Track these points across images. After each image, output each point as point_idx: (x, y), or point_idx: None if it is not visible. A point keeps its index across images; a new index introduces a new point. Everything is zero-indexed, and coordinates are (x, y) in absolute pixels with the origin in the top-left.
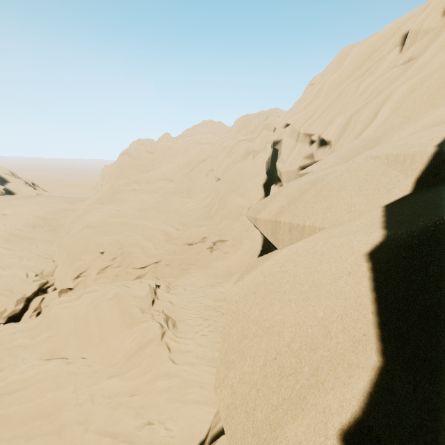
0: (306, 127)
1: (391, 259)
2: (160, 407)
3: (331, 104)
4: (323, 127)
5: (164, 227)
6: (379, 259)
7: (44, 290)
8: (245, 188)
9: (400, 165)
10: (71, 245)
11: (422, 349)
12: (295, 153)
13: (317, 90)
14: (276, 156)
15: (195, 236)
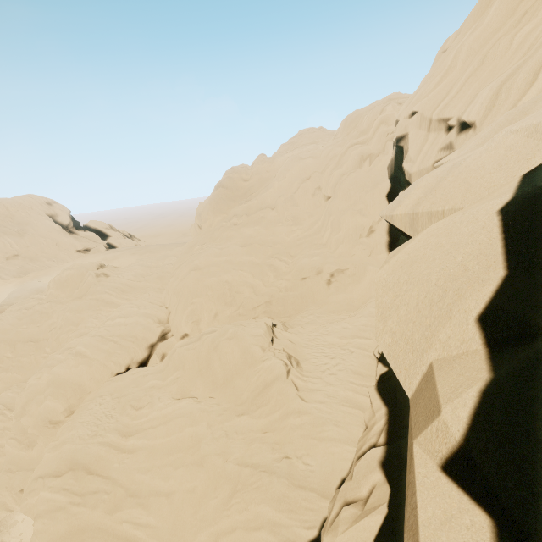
0: (440, 111)
1: (517, 209)
2: (295, 443)
3: (472, 74)
4: (463, 106)
5: (272, 262)
6: (508, 211)
7: (163, 337)
8: (363, 203)
9: (540, 133)
10: (182, 290)
11: (536, 258)
12: (427, 146)
13: (451, 59)
14: (401, 155)
15: (308, 267)
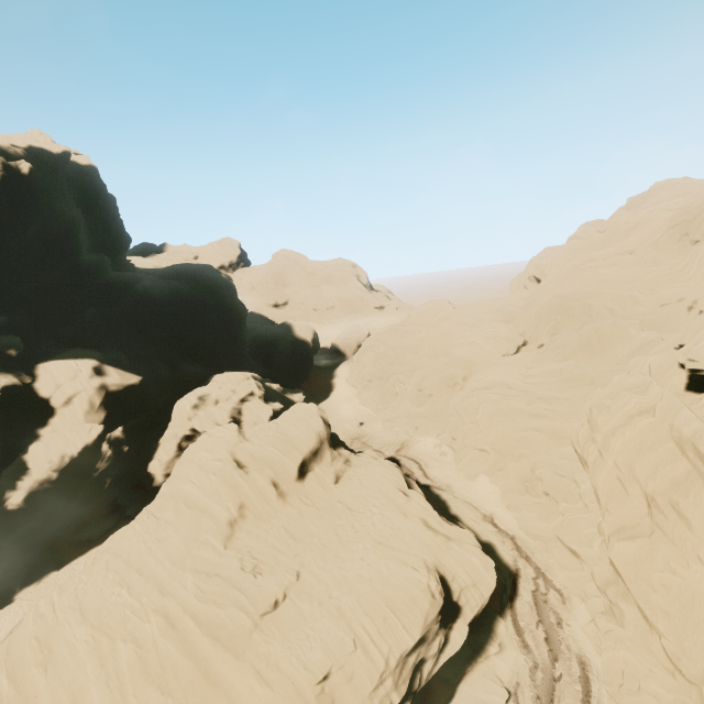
0: None
1: None
2: None
3: None
4: None
5: (630, 293)
6: None
7: (524, 344)
8: None
9: None
10: (545, 311)
11: None
12: None
13: None
14: None
15: (670, 295)
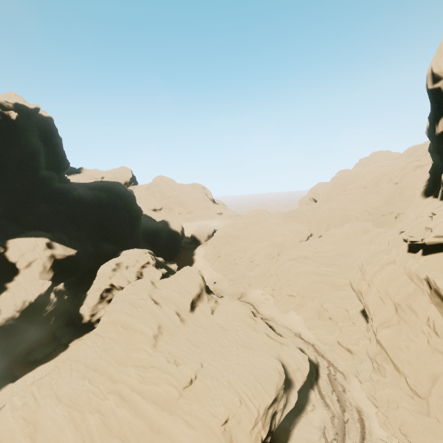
0: None
1: None
2: None
3: None
4: None
5: (366, 208)
6: None
7: (311, 235)
8: (416, 185)
9: None
10: (322, 217)
11: None
12: None
13: None
14: None
15: (386, 210)
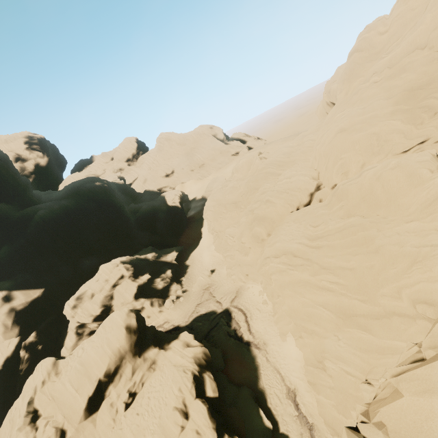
0: None
1: None
2: None
3: None
4: None
5: (425, 103)
6: None
7: (318, 188)
8: None
9: None
10: (330, 150)
11: None
12: None
13: None
14: None
15: None
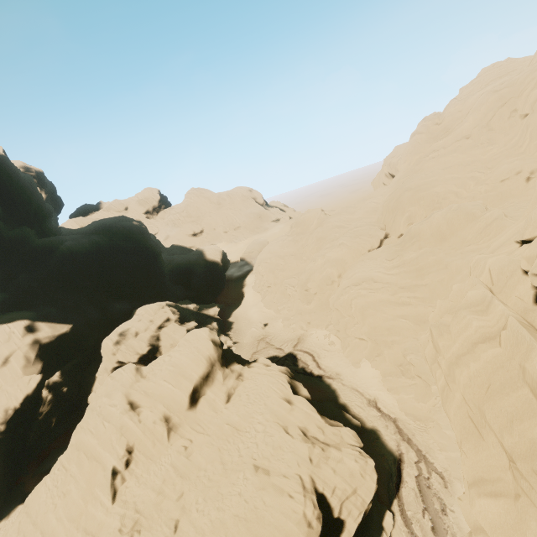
0: None
1: None
2: None
3: None
4: None
5: (471, 174)
6: None
7: (386, 237)
8: None
9: None
10: (399, 204)
11: None
12: None
13: None
14: None
15: (507, 170)
